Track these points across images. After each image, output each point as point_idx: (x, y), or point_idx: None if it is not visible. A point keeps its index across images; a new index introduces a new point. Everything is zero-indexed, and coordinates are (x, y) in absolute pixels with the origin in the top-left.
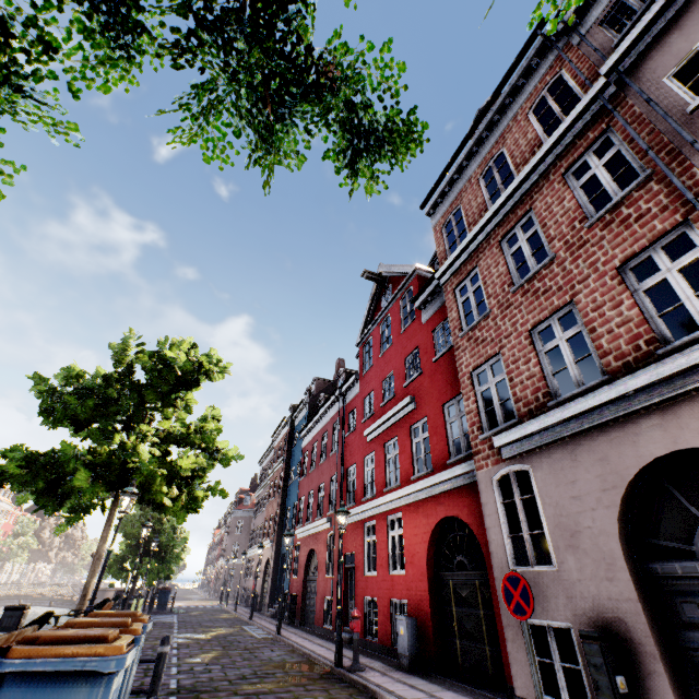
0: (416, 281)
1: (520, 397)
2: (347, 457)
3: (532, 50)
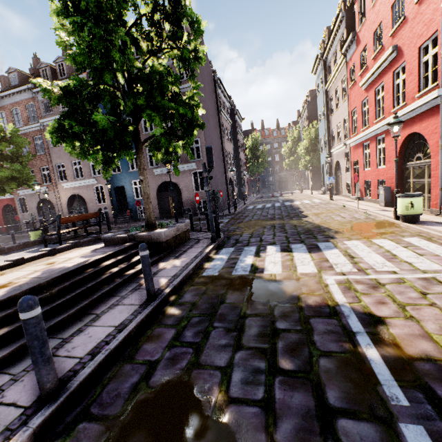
0: None
1: None
2: None
3: (26, 86)
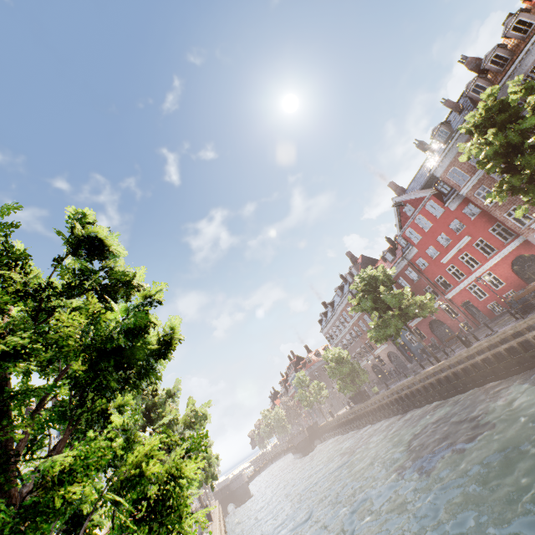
0: (433, 197)
1: (531, 213)
2: (430, 276)
3: None
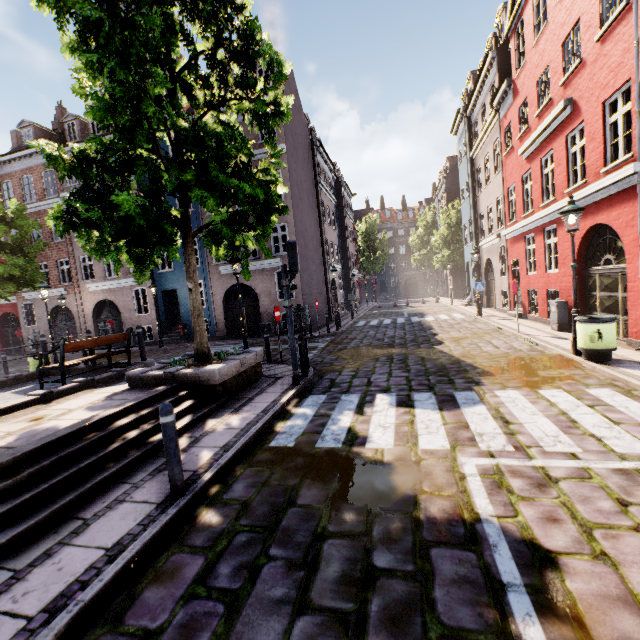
0: None
1: None
2: None
3: None
